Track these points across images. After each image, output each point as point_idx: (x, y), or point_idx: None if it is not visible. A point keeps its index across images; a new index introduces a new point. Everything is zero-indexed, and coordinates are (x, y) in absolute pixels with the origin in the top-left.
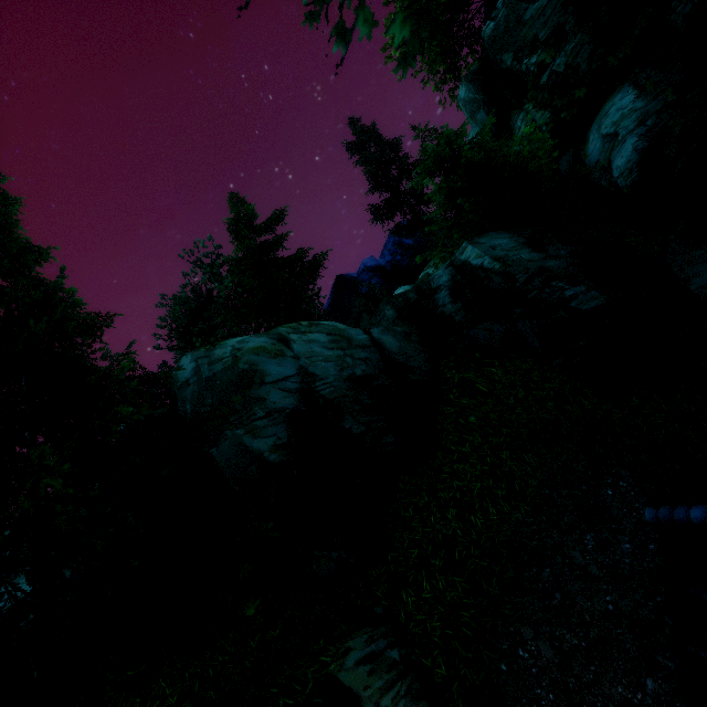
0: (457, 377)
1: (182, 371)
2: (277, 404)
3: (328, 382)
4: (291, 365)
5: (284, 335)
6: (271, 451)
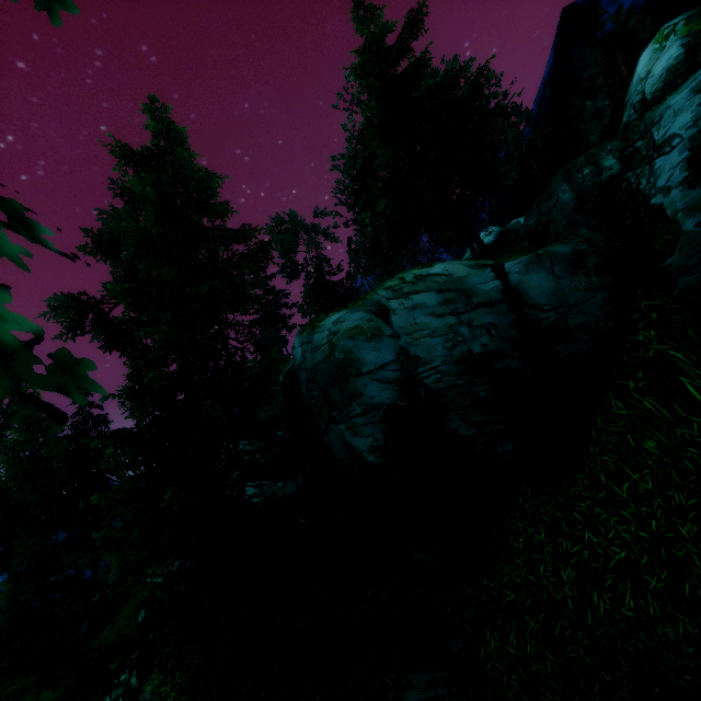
0: (654, 348)
1: (296, 354)
2: (375, 399)
3: (433, 367)
4: (388, 347)
5: (382, 304)
6: (368, 452)
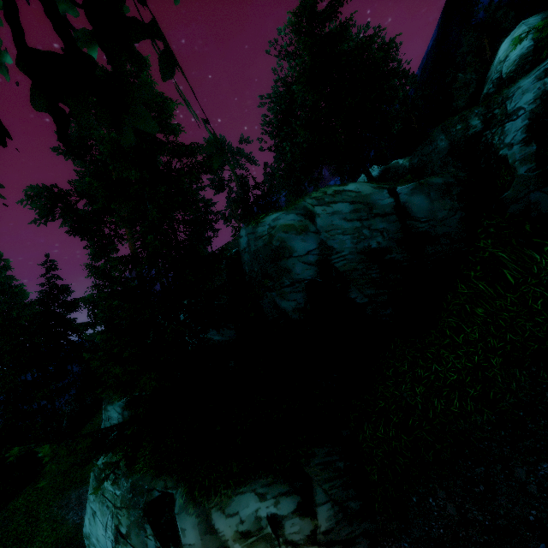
0: (489, 251)
1: (241, 241)
2: (299, 276)
3: (342, 256)
4: (312, 240)
5: (309, 209)
6: (292, 311)
